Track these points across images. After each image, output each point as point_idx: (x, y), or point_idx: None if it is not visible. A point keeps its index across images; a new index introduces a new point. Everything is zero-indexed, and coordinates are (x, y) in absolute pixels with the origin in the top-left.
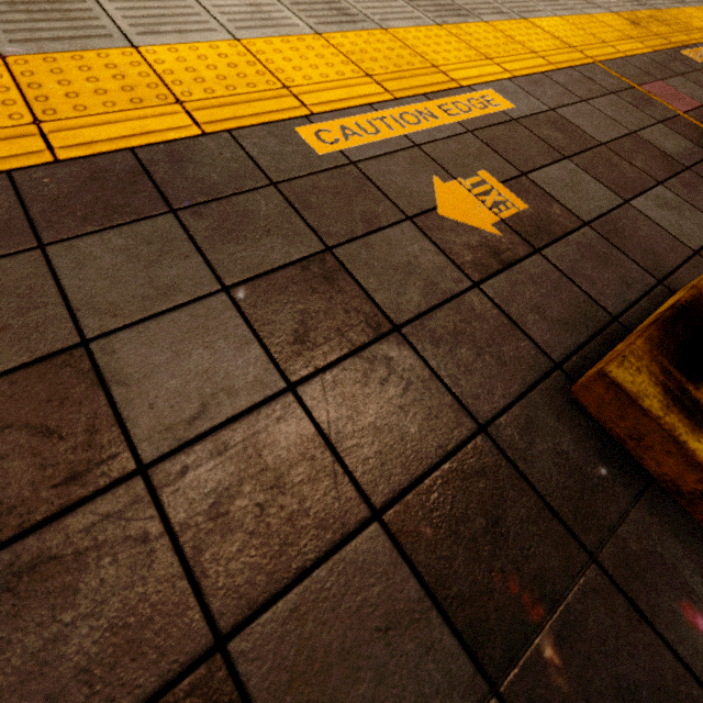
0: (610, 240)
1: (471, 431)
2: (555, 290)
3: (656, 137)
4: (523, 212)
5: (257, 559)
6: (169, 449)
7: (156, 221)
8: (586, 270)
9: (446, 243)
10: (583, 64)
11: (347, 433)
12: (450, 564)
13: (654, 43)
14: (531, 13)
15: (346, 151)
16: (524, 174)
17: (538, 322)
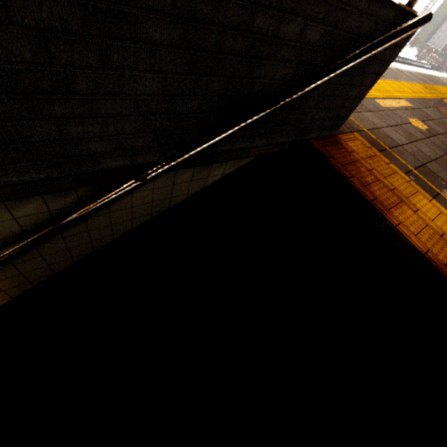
0: (446, 138)
1: (439, 157)
2: (441, 143)
3: (446, 121)
4: (427, 129)
5: (421, 159)
6: (401, 145)
7: (370, 113)
8: (445, 142)
9: (417, 130)
10: (420, 98)
11: (422, 151)
12: (445, 168)
13: (434, 96)
14: (398, 80)
15: (387, 107)
16: (423, 121)
17: (441, 147)
